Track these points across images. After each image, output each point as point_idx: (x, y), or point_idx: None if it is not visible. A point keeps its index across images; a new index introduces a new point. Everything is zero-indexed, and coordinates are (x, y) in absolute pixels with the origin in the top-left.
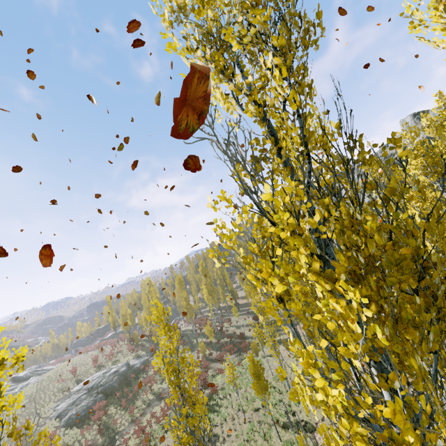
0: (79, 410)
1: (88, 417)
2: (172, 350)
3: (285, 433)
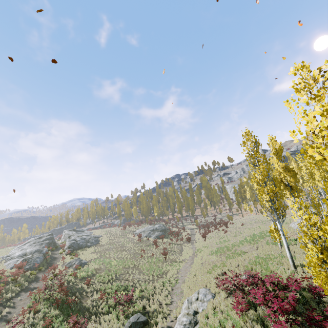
0: (158, 234)
1: (164, 237)
2: None
3: None
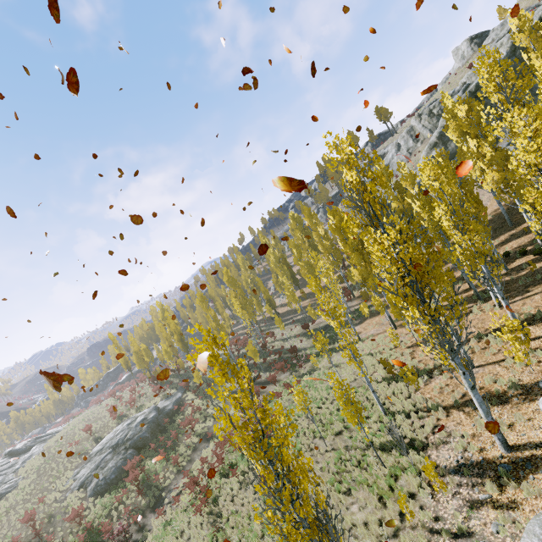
0: (106, 473)
1: (121, 478)
2: (246, 403)
3: (386, 457)
